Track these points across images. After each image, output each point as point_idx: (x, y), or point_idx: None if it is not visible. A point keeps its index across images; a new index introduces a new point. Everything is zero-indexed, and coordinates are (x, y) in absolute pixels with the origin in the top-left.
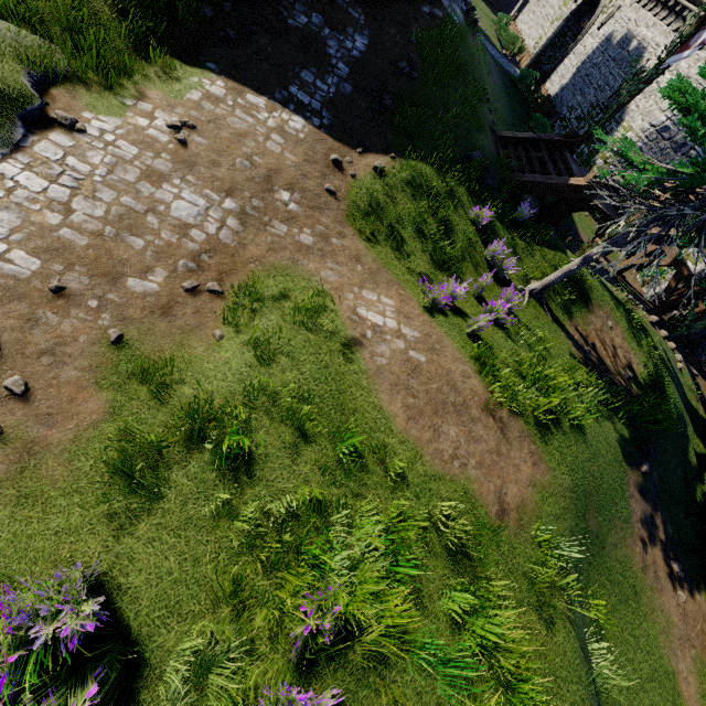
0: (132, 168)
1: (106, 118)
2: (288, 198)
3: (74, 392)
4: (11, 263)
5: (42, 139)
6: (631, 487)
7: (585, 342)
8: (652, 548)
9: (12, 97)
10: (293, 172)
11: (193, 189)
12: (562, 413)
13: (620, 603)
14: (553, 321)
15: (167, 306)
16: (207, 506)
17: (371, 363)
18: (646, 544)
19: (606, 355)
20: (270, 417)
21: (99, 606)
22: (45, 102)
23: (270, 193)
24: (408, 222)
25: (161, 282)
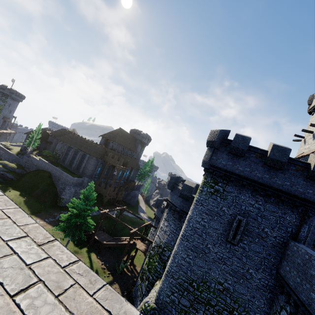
0: None
1: None
2: None
3: None
4: None
5: None
6: None
7: None
8: None
9: None
10: None
11: None
12: None
13: None
14: None
15: None
16: None
17: None
18: None
19: None
20: None
21: None
22: None
23: None
24: None
25: None
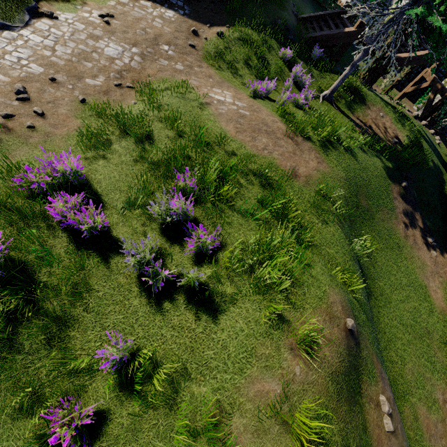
0: (83, 33)
1: (68, 14)
2: (167, 48)
3: (65, 118)
4: (30, 68)
5: (38, 21)
6: (394, 193)
7: (364, 125)
8: (412, 229)
9: (22, 0)
10: (169, 36)
11: (115, 43)
12: (338, 143)
13: (387, 249)
14: (340, 113)
15: (106, 91)
16: (131, 157)
17: (215, 111)
18: (408, 226)
19: (379, 132)
20: (160, 125)
21: (79, 156)
22: (38, 6)
23: (157, 46)
24: (240, 60)
25: (102, 82)
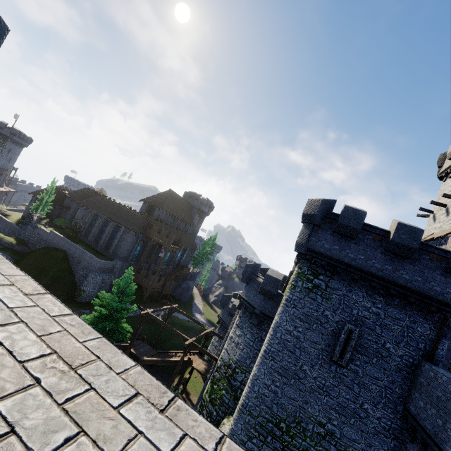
0: None
1: None
2: None
3: None
4: None
5: None
6: None
7: None
8: None
9: None
10: None
11: None
12: None
13: None
14: None
15: None
16: None
17: None
18: None
19: None
20: None
21: None
22: None
23: None
24: None
25: None
